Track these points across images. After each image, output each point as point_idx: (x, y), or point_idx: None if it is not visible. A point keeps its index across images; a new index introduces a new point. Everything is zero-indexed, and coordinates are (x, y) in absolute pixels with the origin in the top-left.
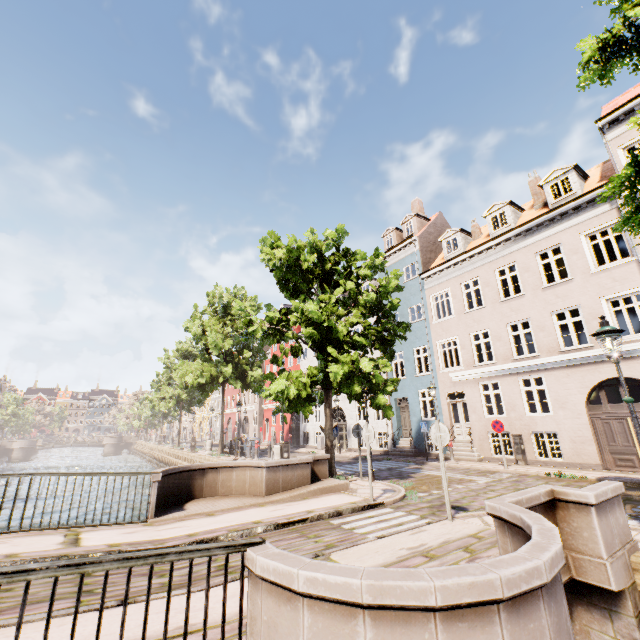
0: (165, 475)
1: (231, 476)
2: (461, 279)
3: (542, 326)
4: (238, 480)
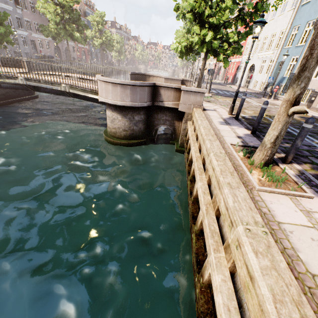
0: (136, 74)
1: (157, 79)
2: None
3: None
4: (158, 81)
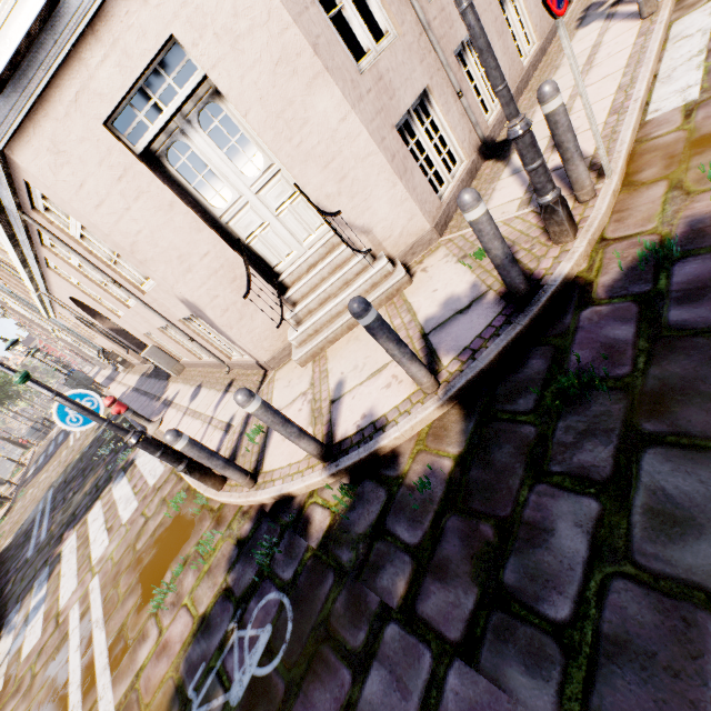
0: None
1: None
2: None
3: (3, 274)
4: None
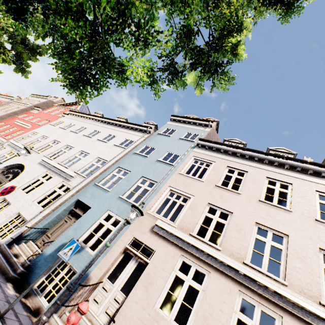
0: None
1: None
2: (230, 164)
3: (303, 254)
4: None
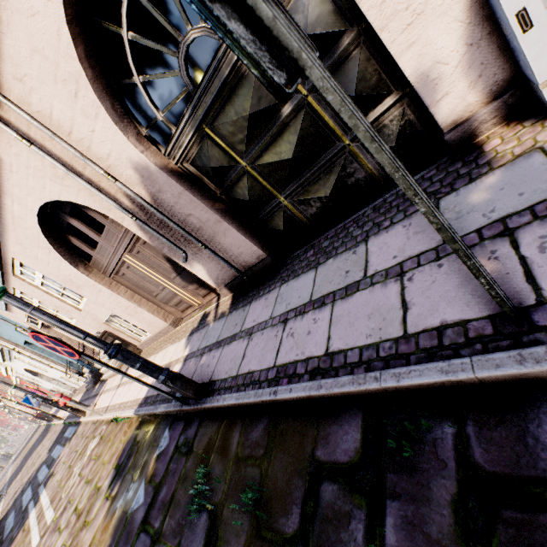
0: None
1: None
2: None
3: None
4: None
